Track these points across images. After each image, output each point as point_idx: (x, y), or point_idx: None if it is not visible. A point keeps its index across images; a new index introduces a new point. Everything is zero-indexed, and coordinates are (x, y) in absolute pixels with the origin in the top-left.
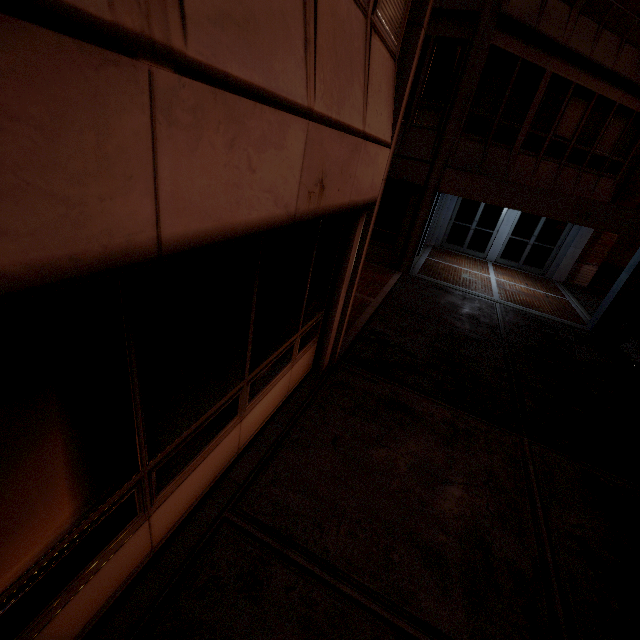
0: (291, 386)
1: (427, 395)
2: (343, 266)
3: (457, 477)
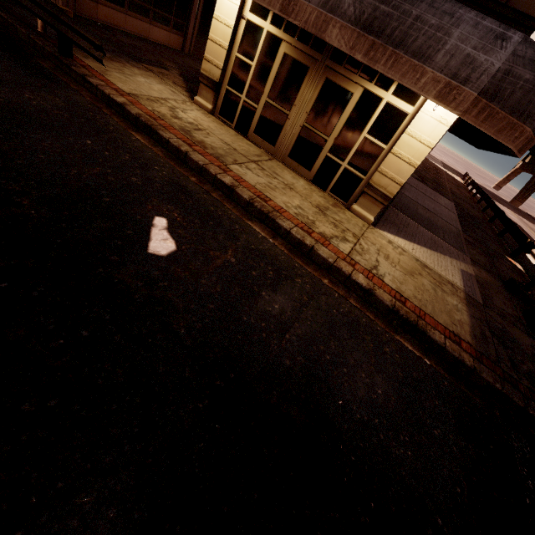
0: (170, 44)
1: None
2: (192, 6)
3: None
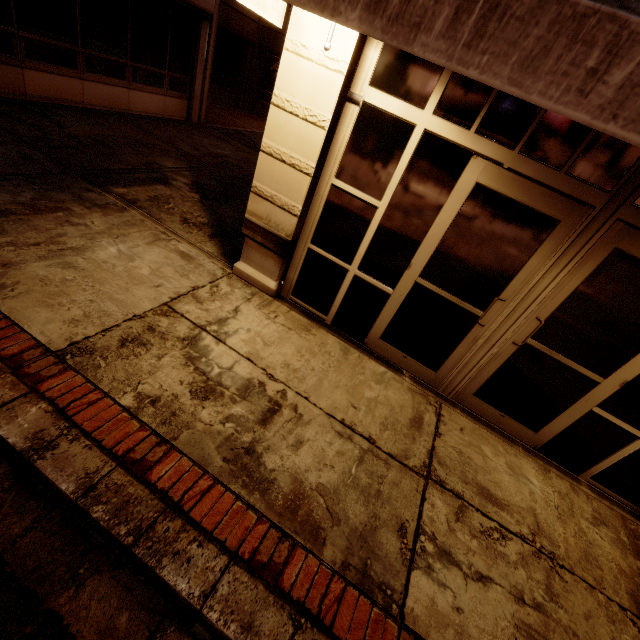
0: (167, 113)
1: (245, 146)
2: (197, 50)
3: (230, 152)
